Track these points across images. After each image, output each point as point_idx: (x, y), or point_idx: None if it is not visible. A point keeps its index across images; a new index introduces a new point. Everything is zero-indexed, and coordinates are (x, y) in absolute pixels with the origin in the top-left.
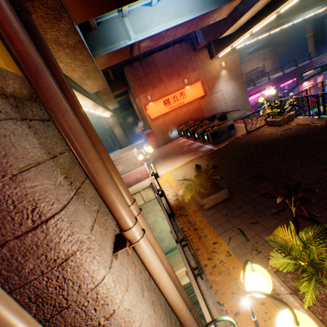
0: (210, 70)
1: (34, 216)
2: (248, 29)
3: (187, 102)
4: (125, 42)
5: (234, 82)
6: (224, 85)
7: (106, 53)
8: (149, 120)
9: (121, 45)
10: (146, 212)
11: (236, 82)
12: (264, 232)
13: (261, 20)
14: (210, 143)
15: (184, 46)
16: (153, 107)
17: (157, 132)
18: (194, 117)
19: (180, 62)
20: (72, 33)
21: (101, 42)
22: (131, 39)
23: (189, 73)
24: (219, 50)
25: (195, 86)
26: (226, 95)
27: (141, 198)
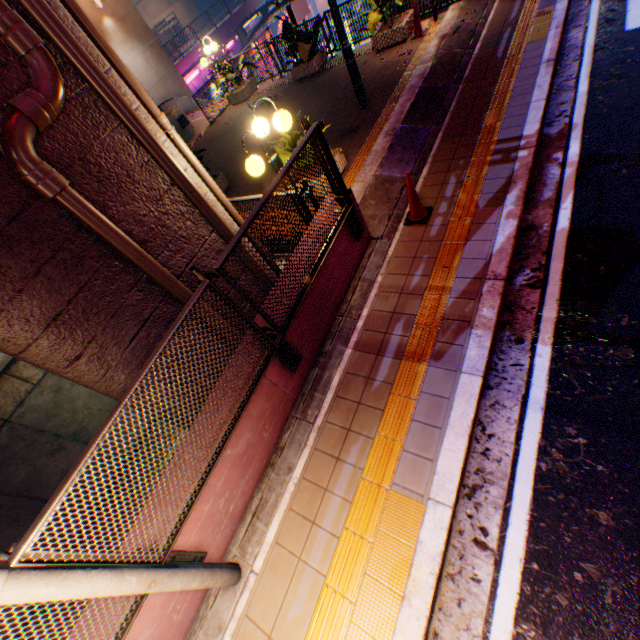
0: None
1: (102, 64)
2: None
3: None
4: None
5: (142, 44)
6: (126, 53)
7: None
8: None
9: None
10: None
11: (146, 45)
12: None
13: None
14: None
15: None
16: None
17: None
18: None
19: None
20: None
21: None
22: None
23: None
24: None
25: None
26: (139, 75)
27: None
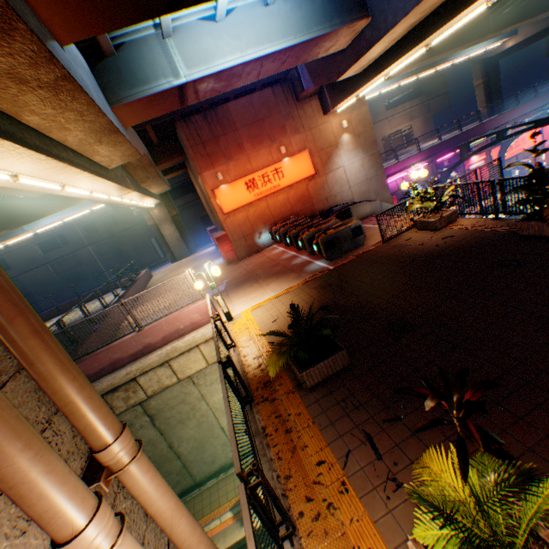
0: (324, 133)
1: None
2: (381, 69)
3: (286, 185)
4: (170, 80)
5: (364, 153)
6: (347, 158)
7: (134, 99)
8: (221, 215)
9: (161, 85)
10: (212, 382)
11: (367, 154)
12: (410, 441)
13: (403, 56)
14: (323, 257)
15: (280, 92)
16: (228, 193)
17: (234, 235)
18: (298, 211)
19: (273, 117)
20: (46, 61)
21: (125, 78)
22: (180, 76)
23: (288, 136)
24: (338, 100)
25: (300, 159)
26: (350, 174)
27: (202, 357)
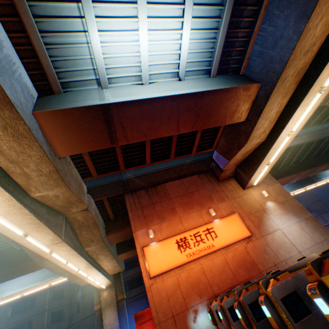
0: (247, 200)
1: None
2: (283, 124)
3: (220, 244)
4: (95, 102)
5: (295, 216)
6: (280, 220)
7: (57, 108)
8: (146, 278)
9: (87, 103)
10: None
11: (299, 217)
12: None
13: (300, 101)
14: None
15: (204, 176)
16: (157, 250)
17: (160, 311)
18: (242, 278)
19: (200, 190)
20: None
21: (60, 101)
22: (105, 100)
23: (215, 202)
24: (252, 170)
25: (230, 219)
26: (291, 236)
27: None
